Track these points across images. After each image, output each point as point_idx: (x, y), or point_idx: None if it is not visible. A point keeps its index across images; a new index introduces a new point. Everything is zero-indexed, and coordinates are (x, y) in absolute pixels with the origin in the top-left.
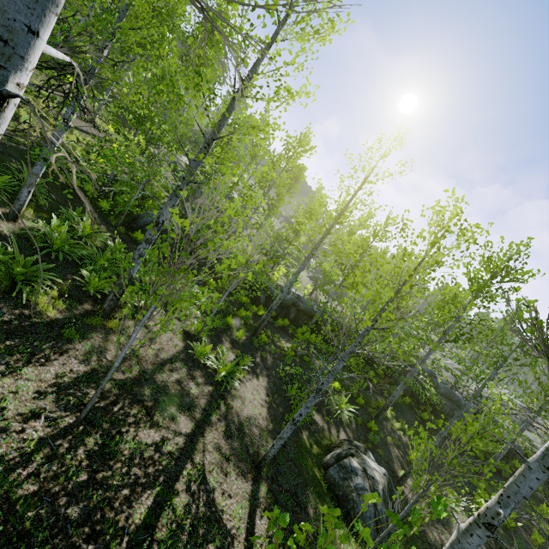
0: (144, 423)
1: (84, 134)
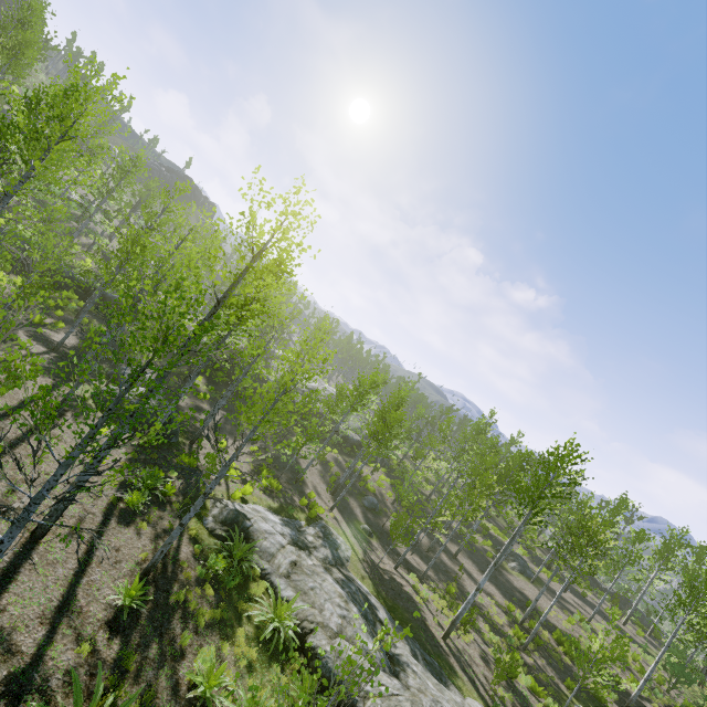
0: None
1: None
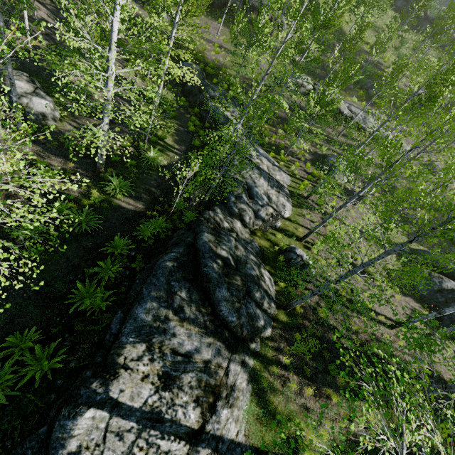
0: (42, 32)
1: (203, 39)
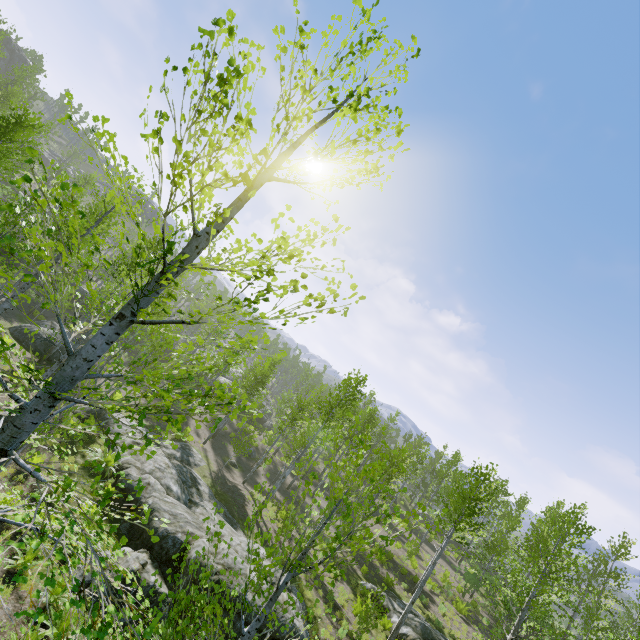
0: None
1: None
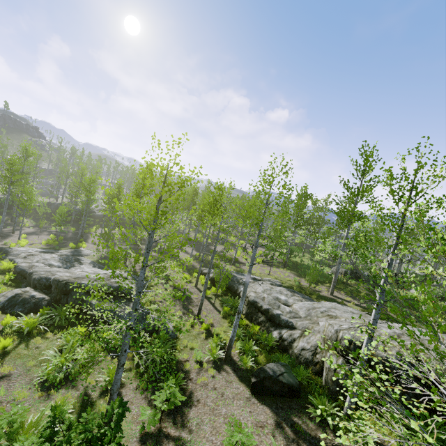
0: None
1: None
